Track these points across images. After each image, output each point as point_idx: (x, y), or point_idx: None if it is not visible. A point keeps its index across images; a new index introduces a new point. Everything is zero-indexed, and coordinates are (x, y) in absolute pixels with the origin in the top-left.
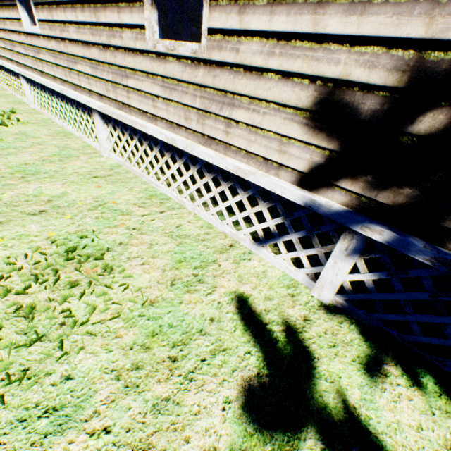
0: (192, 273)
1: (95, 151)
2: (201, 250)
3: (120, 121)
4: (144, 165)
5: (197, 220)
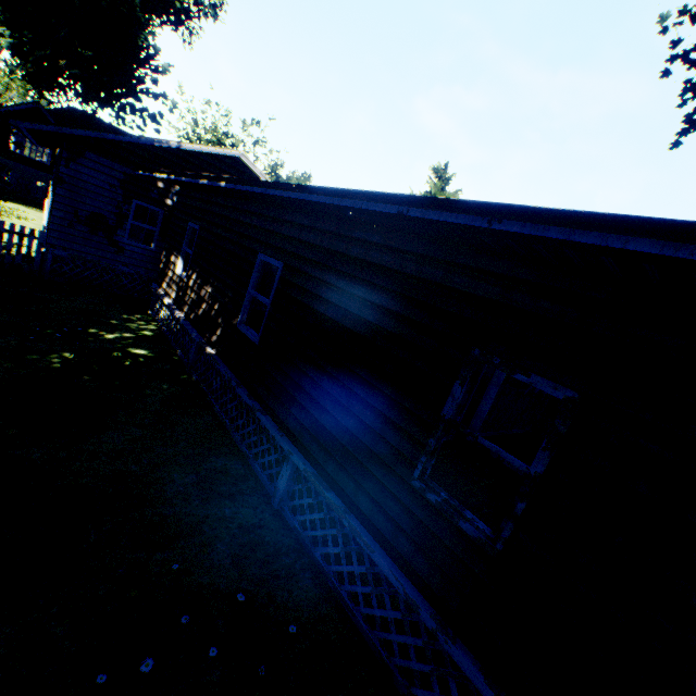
0: None
1: None
2: None
3: None
4: None
5: None
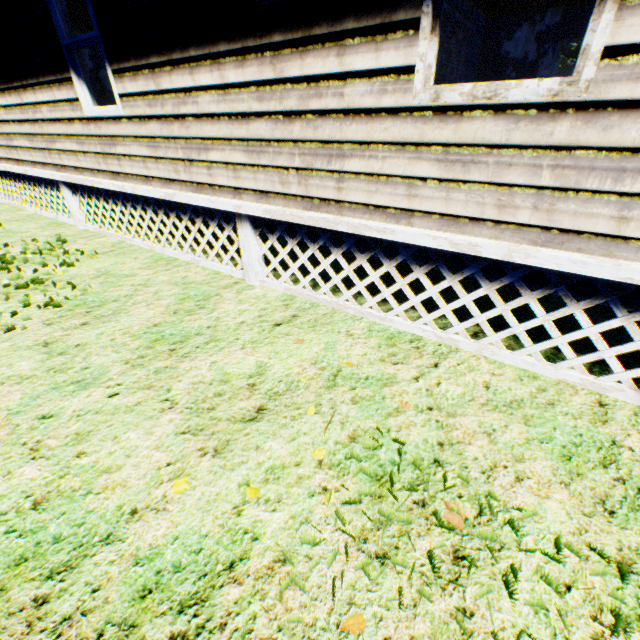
0: (612, 478)
1: (233, 279)
2: (569, 425)
3: (298, 228)
4: (353, 290)
5: (499, 367)
